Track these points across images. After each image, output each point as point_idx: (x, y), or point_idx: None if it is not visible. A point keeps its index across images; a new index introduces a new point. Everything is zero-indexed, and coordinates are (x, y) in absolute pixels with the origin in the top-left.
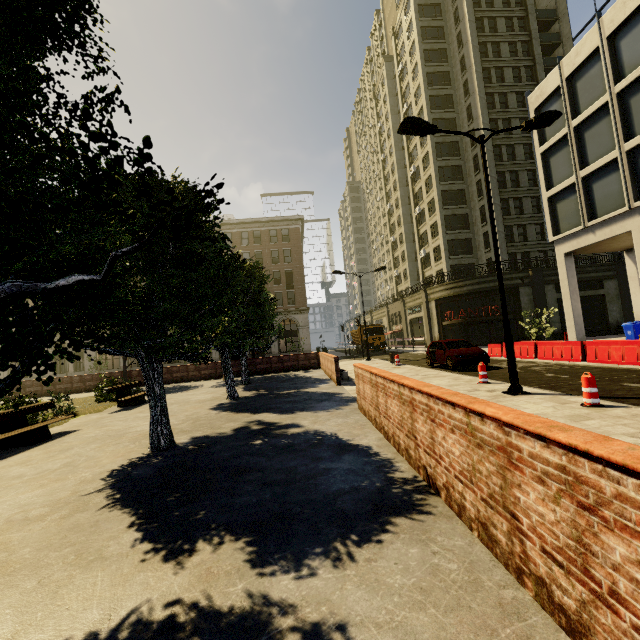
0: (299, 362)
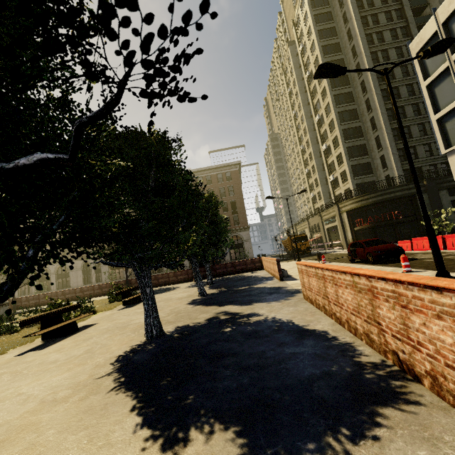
0: (247, 266)
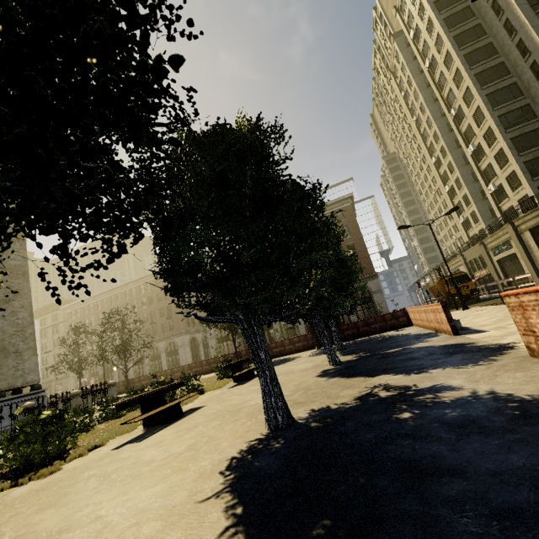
0: (386, 322)
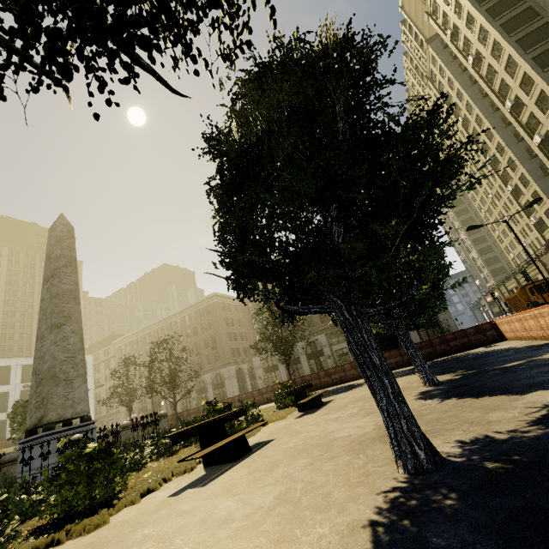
0: (469, 338)
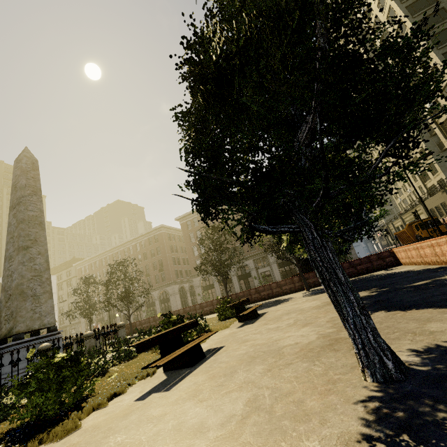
0: (372, 263)
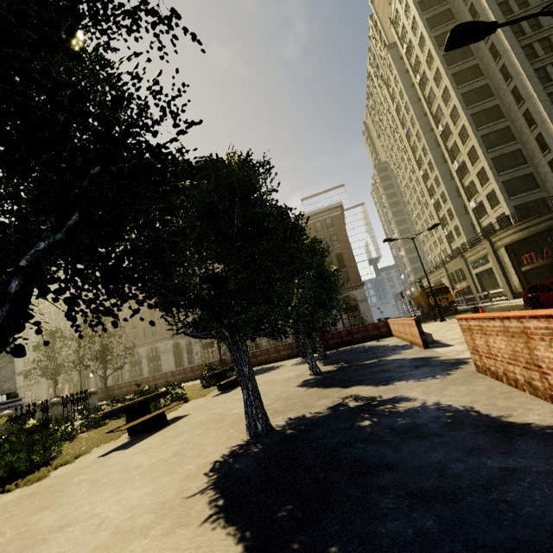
0: (369, 332)
